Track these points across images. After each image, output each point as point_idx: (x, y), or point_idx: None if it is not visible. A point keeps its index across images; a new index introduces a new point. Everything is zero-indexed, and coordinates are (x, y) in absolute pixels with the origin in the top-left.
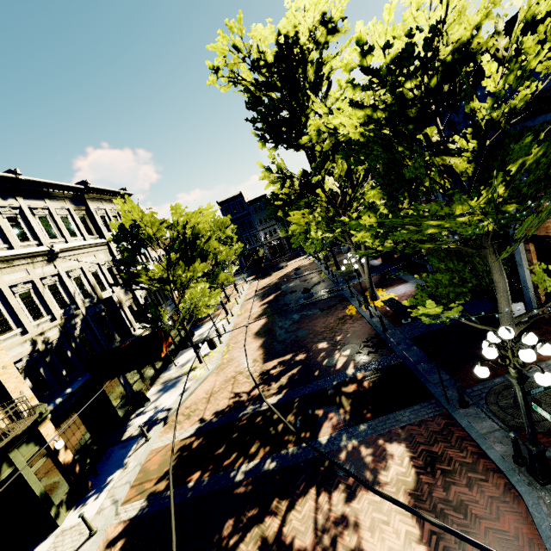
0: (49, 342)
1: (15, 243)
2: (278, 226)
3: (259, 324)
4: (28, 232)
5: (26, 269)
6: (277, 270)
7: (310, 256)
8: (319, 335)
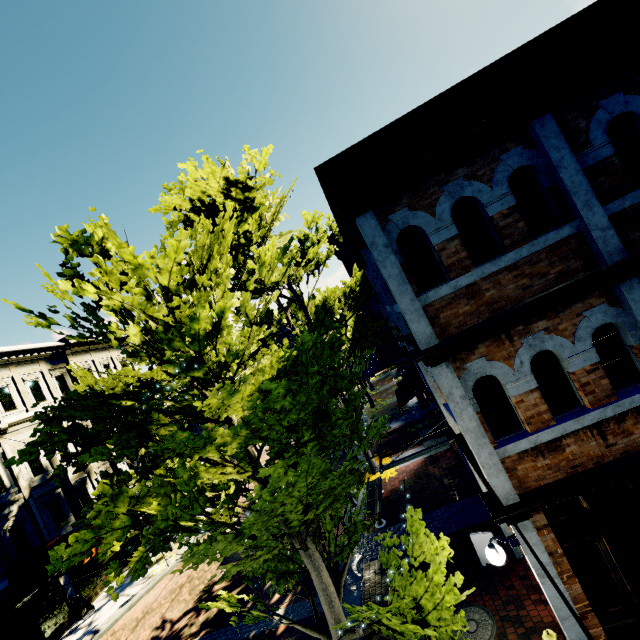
0: None
1: None
2: None
3: None
4: None
5: None
6: None
7: None
8: None
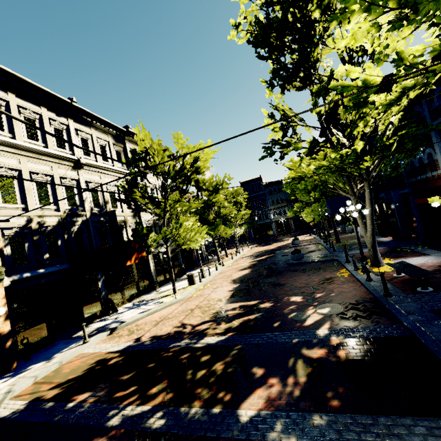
0: (44, 225)
1: (52, 145)
2: (288, 208)
3: (241, 273)
4: (67, 144)
5: (51, 166)
6: (278, 242)
7: (312, 235)
8: (296, 289)
